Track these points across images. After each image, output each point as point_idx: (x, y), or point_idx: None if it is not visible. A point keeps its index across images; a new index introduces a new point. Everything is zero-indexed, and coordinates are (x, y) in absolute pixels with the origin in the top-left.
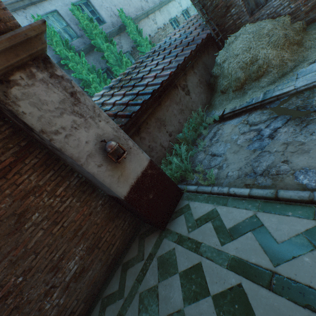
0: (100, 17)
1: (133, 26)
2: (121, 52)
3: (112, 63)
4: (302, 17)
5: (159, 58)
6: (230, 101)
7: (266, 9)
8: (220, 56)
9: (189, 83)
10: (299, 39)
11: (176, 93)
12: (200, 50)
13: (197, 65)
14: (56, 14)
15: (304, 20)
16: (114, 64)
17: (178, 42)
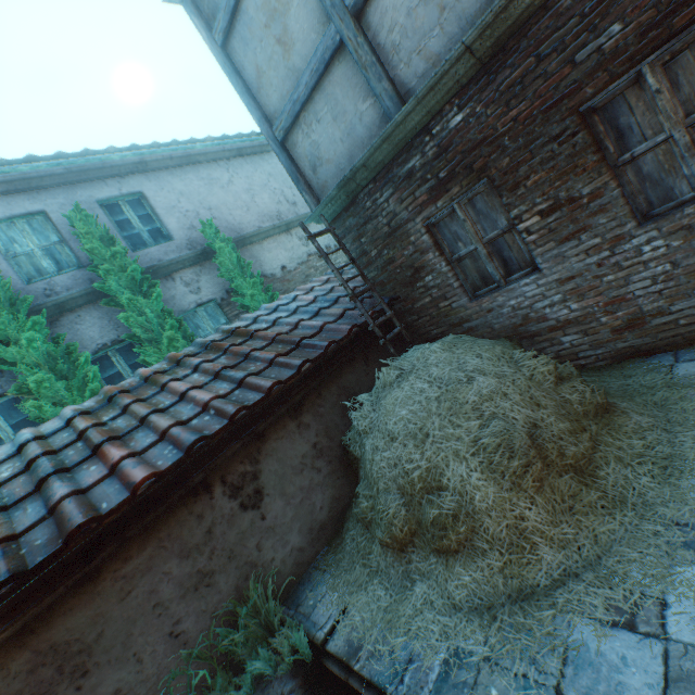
0: (165, 227)
1: (231, 254)
2: (166, 313)
3: (141, 334)
4: (605, 335)
5: (209, 369)
6: (370, 578)
7: (507, 294)
8: (357, 413)
9: (269, 463)
10: (584, 448)
11: (196, 509)
12: (333, 358)
13: (319, 400)
14: (42, 218)
15: (614, 344)
16: (146, 337)
17: (291, 324)
